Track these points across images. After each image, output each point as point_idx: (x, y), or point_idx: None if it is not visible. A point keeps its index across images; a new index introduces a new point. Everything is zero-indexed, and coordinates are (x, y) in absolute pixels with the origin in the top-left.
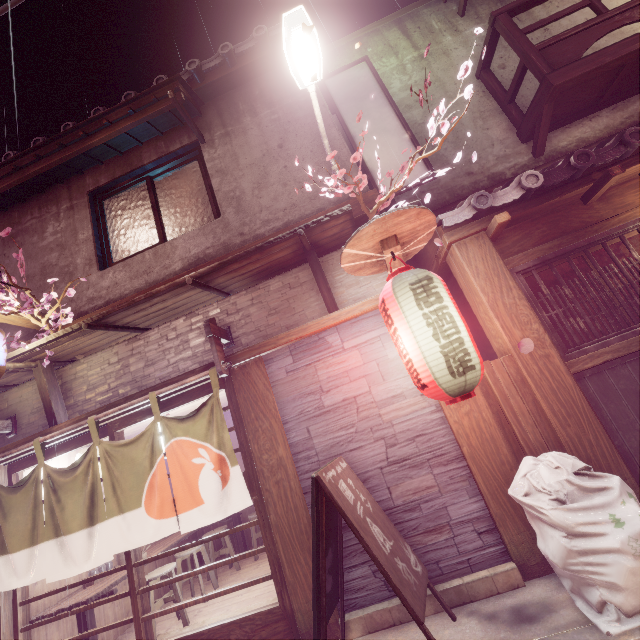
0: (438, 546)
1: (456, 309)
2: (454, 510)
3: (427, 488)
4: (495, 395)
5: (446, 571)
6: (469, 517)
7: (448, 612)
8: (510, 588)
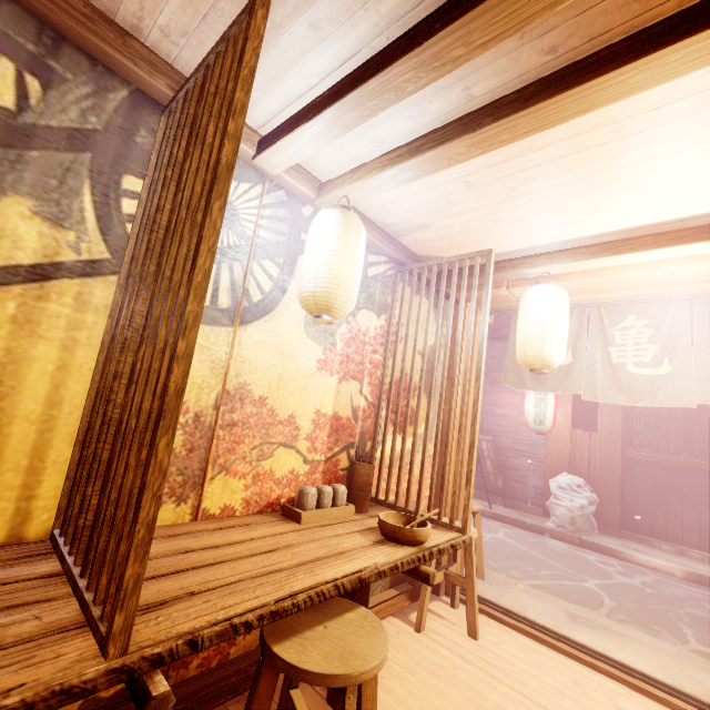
0: (516, 488)
1: (555, 401)
2: (530, 479)
3: (523, 466)
4: (577, 447)
5: (514, 497)
6: (535, 485)
7: (504, 504)
8: (535, 514)
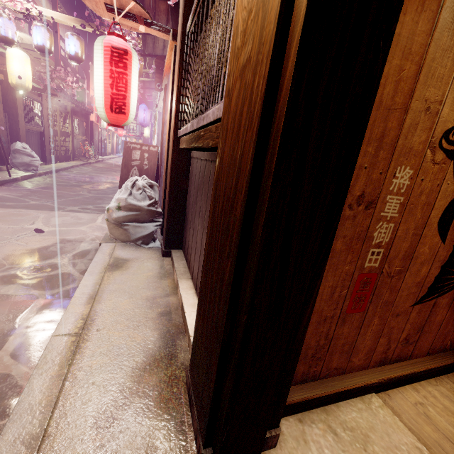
0: None
1: (104, 70)
2: None
3: None
4: None
5: None
6: None
7: None
8: None
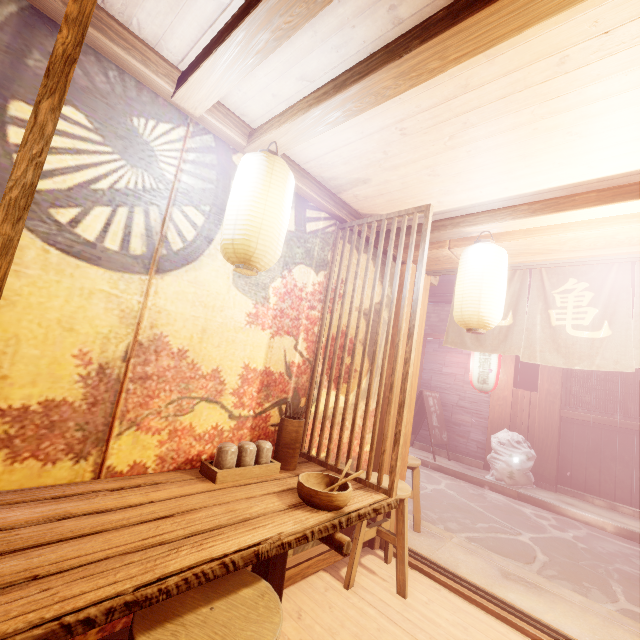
0: (459, 442)
1: (498, 361)
2: (473, 434)
3: (467, 422)
4: (518, 405)
5: (458, 450)
6: (477, 440)
7: (448, 457)
8: (476, 467)
